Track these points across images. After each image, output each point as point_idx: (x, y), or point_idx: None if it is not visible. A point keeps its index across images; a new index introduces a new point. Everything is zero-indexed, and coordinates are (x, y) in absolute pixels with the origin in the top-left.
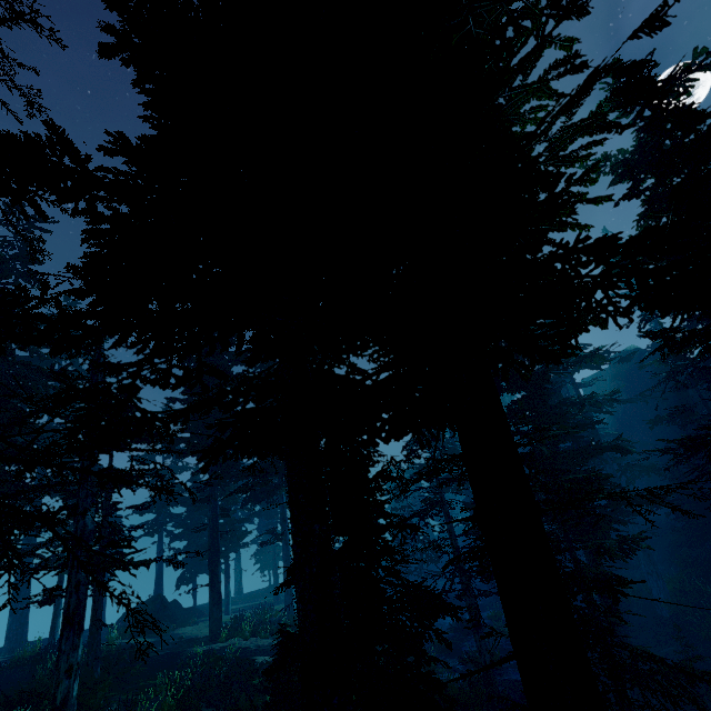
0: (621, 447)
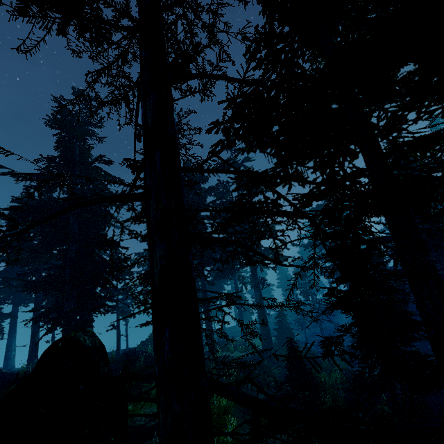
0: None
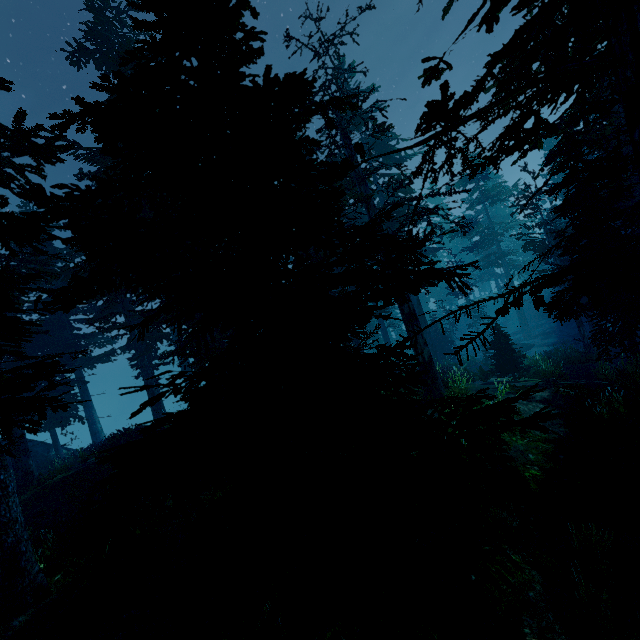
0: None
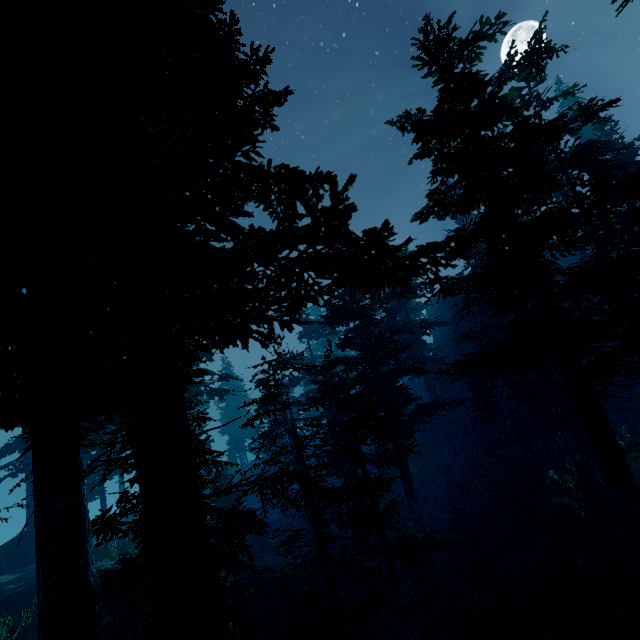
0: (418, 369)
